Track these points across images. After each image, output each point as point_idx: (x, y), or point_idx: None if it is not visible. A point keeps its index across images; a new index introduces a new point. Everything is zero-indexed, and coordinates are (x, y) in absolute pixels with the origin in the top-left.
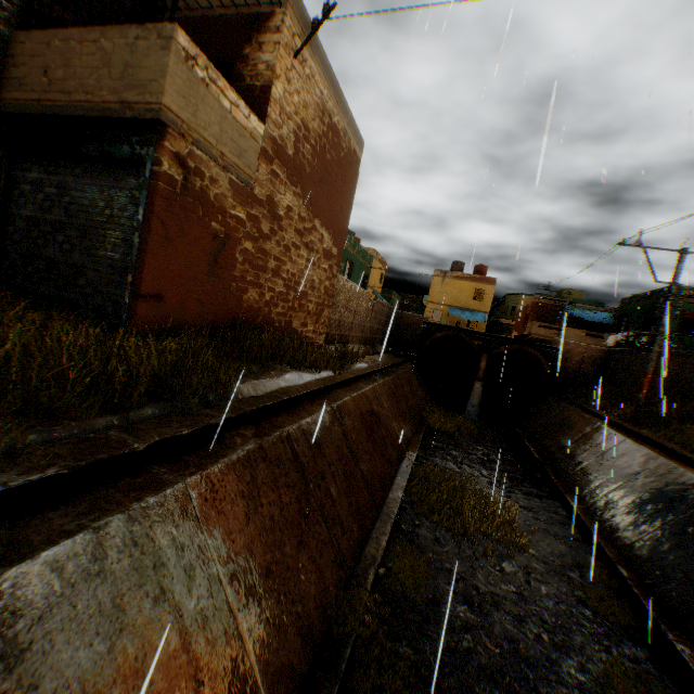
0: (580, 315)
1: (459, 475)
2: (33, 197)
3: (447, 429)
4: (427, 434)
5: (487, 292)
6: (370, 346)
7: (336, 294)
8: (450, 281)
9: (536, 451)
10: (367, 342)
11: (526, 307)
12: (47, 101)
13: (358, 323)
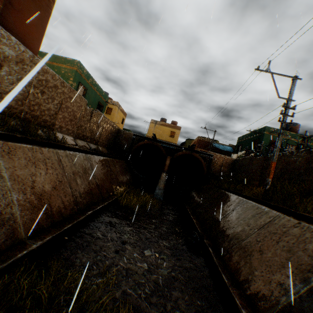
0: (219, 146)
1: (108, 265)
2: None
3: (131, 205)
4: (110, 209)
5: (176, 133)
6: (90, 144)
7: (11, 60)
8: (158, 126)
9: (198, 223)
10: (86, 139)
11: (194, 142)
12: None
13: (69, 117)
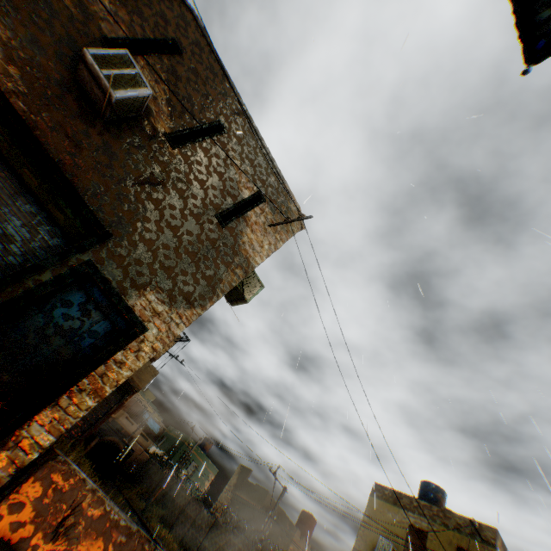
0: (149, 420)
1: None
2: None
3: None
4: None
5: None
6: None
7: None
8: None
9: None
10: None
11: None
12: None
13: None
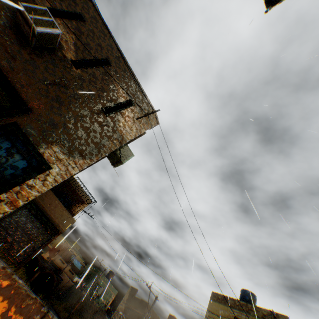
0: (74, 261)
1: None
2: (20, 219)
3: None
4: None
5: None
6: None
7: None
8: None
9: None
10: None
11: (62, 246)
12: (46, 208)
13: None
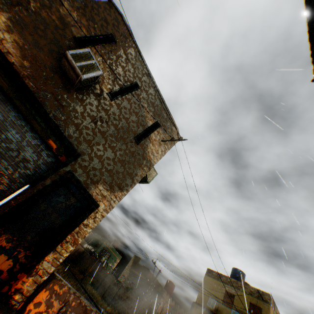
0: None
1: None
2: None
3: None
4: None
5: None
6: None
7: None
8: None
9: None
10: None
11: None
12: None
13: None
